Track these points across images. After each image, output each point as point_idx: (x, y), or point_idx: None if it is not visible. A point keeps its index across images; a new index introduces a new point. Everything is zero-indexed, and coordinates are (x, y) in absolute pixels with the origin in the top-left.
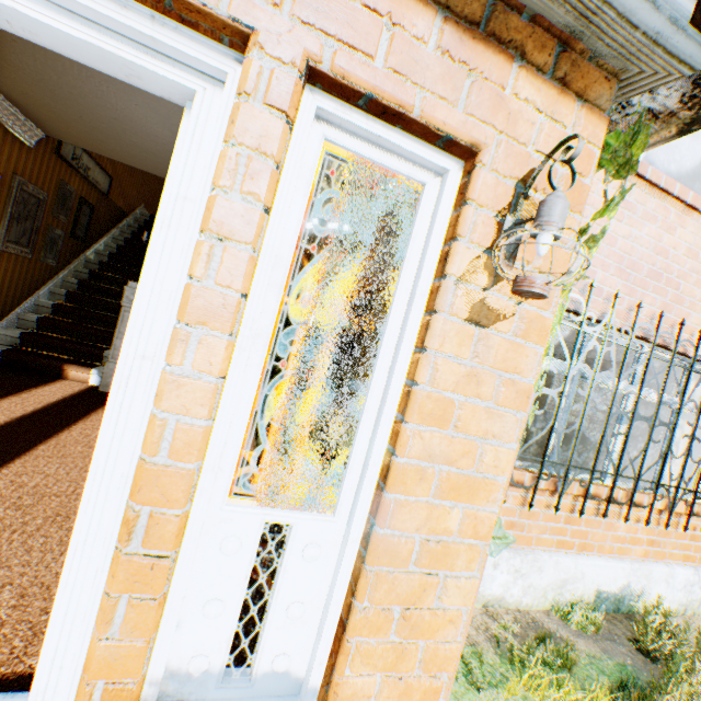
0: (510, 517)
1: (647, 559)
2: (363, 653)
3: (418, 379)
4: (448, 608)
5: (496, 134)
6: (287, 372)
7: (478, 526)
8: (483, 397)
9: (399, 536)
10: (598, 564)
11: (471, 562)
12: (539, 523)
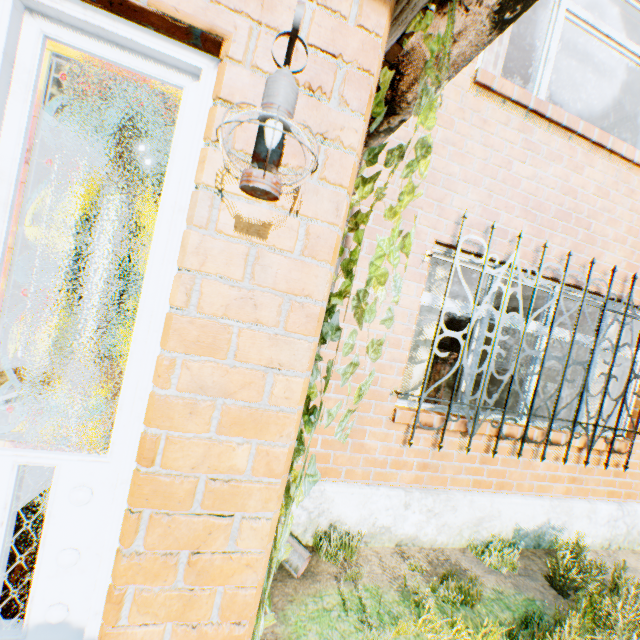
0: (424, 459)
1: (570, 496)
2: (140, 602)
3: (178, 303)
4: (249, 551)
5: (256, 25)
6: (135, 317)
7: (272, 463)
8: (265, 322)
9: (176, 476)
10: (515, 502)
11: (269, 502)
12: (454, 463)
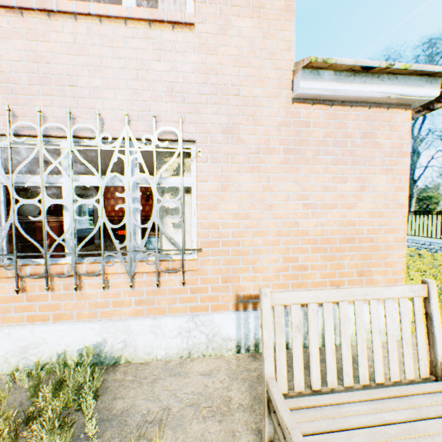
0: None
1: (147, 316)
2: None
3: None
4: None
5: None
6: None
7: None
8: None
9: None
10: (61, 329)
11: None
12: (2, 305)
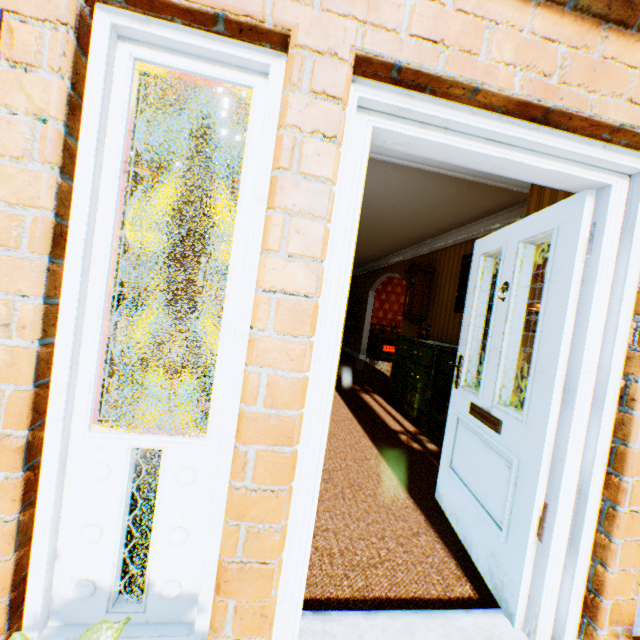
0: None
1: None
2: None
3: None
4: None
5: None
6: None
7: None
8: None
9: None
10: None
11: None
12: None
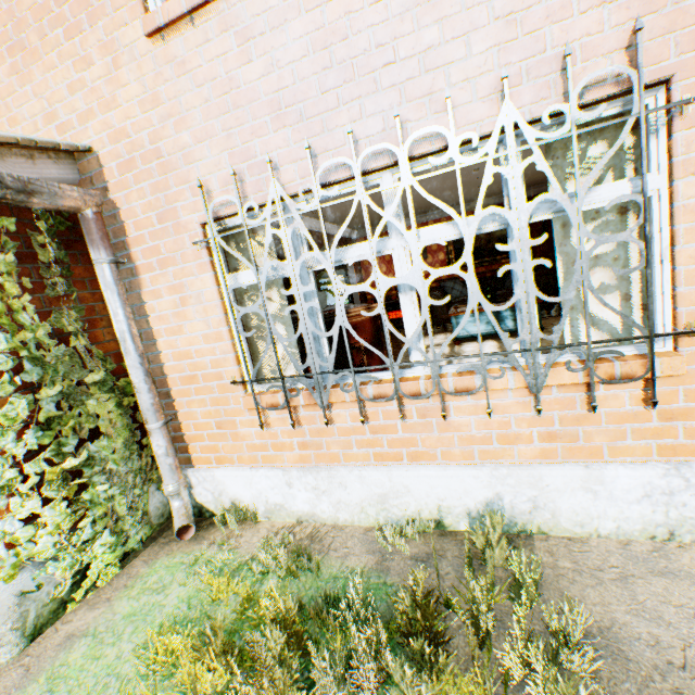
0: (305, 438)
1: (563, 460)
2: None
3: None
4: None
5: None
6: None
7: None
8: None
9: None
10: (427, 475)
11: None
12: (340, 438)
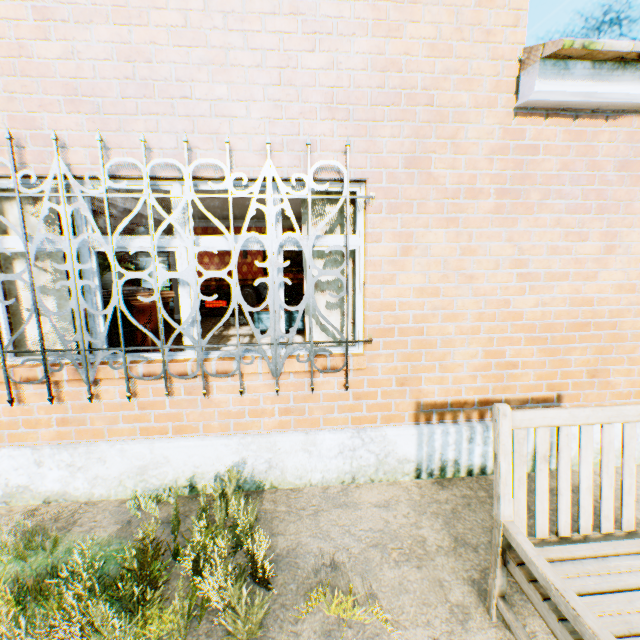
0: (68, 414)
1: (295, 429)
2: None
3: None
4: None
5: None
6: None
7: None
8: None
9: None
10: (187, 445)
11: None
12: (107, 414)
